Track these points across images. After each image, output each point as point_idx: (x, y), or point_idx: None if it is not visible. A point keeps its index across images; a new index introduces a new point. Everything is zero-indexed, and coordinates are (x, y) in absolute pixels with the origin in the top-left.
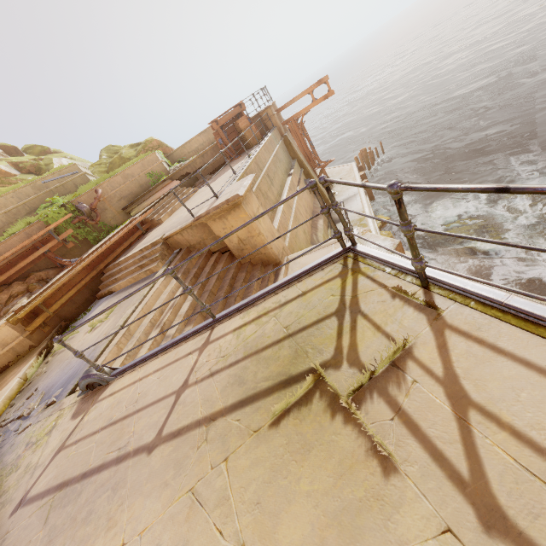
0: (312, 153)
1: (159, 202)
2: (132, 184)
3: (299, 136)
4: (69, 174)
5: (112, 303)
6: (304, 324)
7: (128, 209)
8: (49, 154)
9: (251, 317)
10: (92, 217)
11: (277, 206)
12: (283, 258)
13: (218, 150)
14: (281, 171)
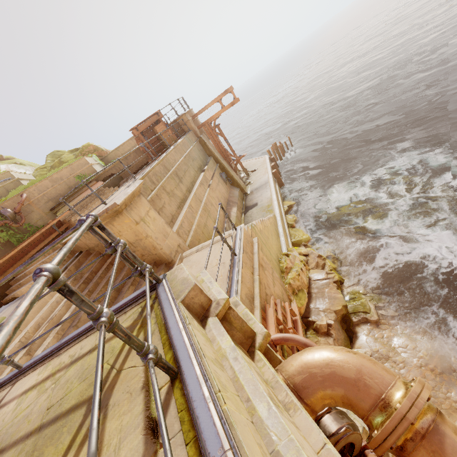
0: (227, 150)
1: (80, 203)
2: (61, 187)
3: (214, 137)
4: (1, 181)
5: (6, 312)
6: (61, 410)
7: (55, 209)
8: (2, 161)
9: (43, 376)
10: (17, 220)
11: (47, 249)
12: (177, 255)
13: (141, 152)
14: (193, 168)
